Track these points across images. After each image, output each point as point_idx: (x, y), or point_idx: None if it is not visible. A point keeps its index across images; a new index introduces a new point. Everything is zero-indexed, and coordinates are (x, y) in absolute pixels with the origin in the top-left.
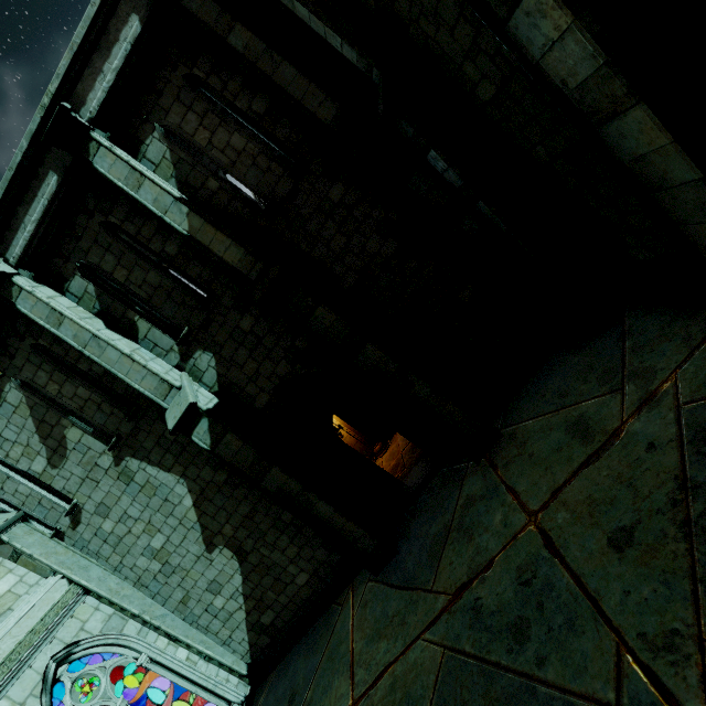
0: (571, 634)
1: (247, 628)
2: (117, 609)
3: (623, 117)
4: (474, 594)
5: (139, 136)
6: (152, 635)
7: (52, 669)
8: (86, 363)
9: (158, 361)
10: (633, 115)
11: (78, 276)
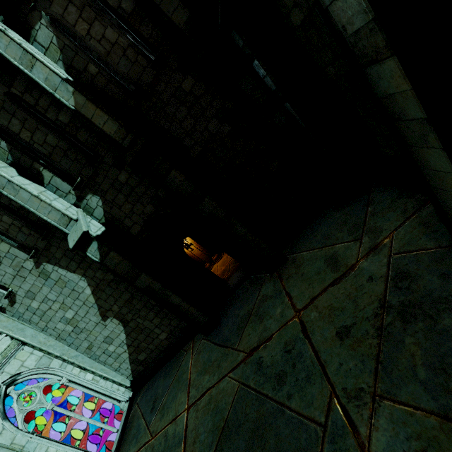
0: (308, 384)
1: (130, 362)
2: (45, 353)
3: (382, 64)
4: (259, 354)
5: (29, 21)
6: (70, 367)
7: (3, 389)
8: (6, 199)
9: (60, 200)
10: (388, 63)
11: None
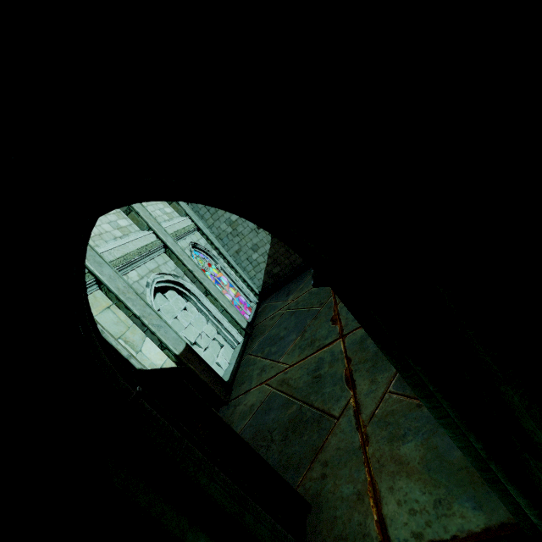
0: None
1: (264, 273)
2: (209, 243)
3: None
4: None
5: None
6: (222, 260)
7: (190, 246)
8: None
9: None
10: None
11: None
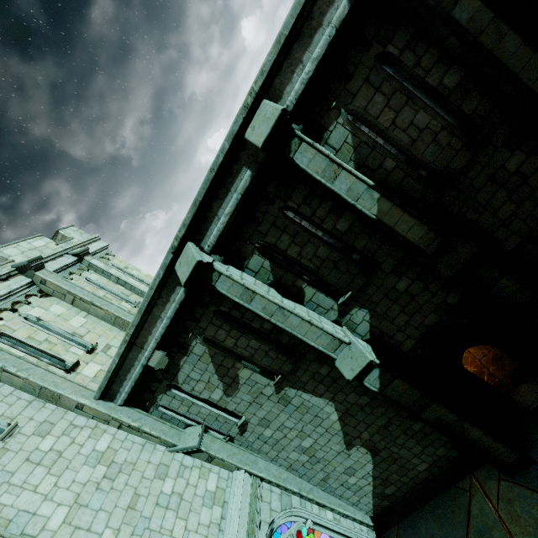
0: None
1: (373, 496)
2: (282, 489)
3: None
4: None
5: (323, 123)
6: (308, 505)
7: None
8: (258, 322)
9: (322, 319)
10: None
11: (256, 254)
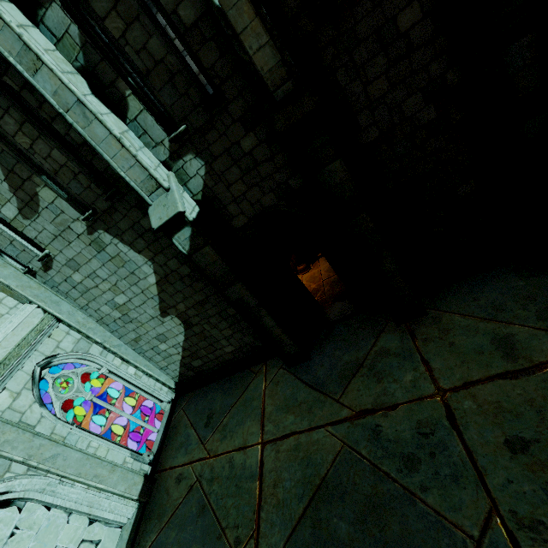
0: (454, 485)
1: (180, 365)
2: (84, 336)
3: None
4: (376, 421)
5: None
6: (110, 357)
7: (37, 371)
8: (63, 125)
9: (146, 151)
10: None
11: (57, 4)
